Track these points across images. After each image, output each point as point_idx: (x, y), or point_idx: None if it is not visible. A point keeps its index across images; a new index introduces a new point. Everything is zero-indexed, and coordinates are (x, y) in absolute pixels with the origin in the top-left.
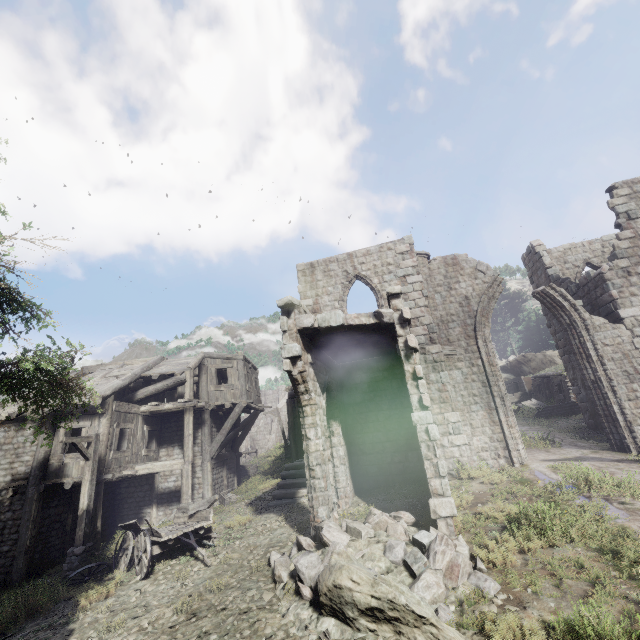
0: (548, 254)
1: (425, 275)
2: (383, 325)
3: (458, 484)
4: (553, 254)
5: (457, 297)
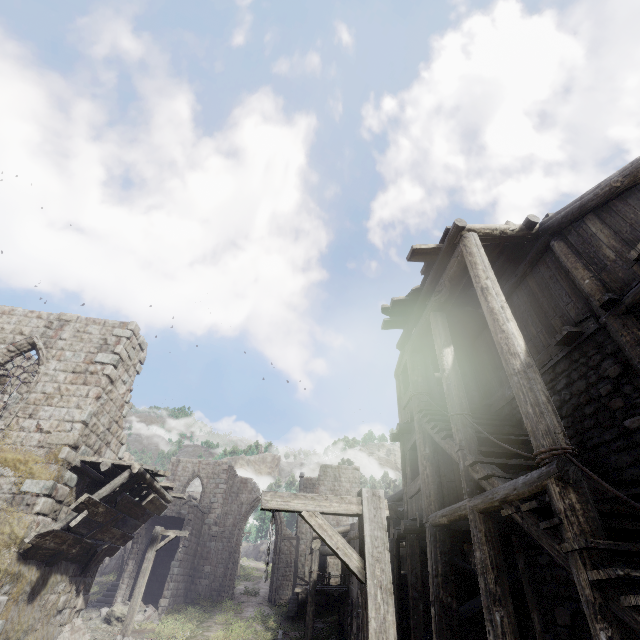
0: (310, 480)
1: (229, 485)
2: (182, 518)
3: (190, 604)
4: (312, 481)
5: (239, 501)
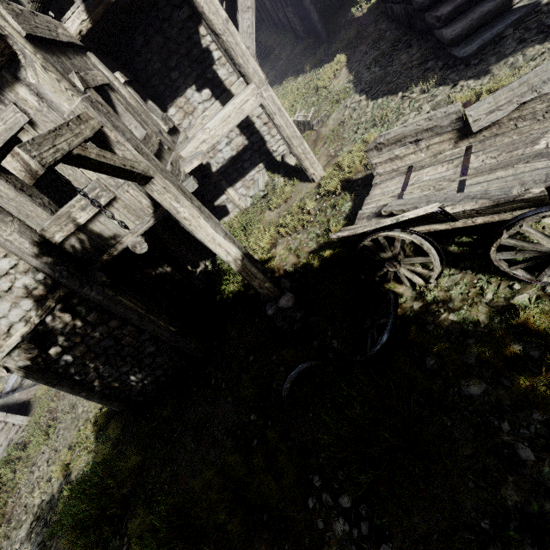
0: None
1: None
2: None
3: None
4: None
5: None
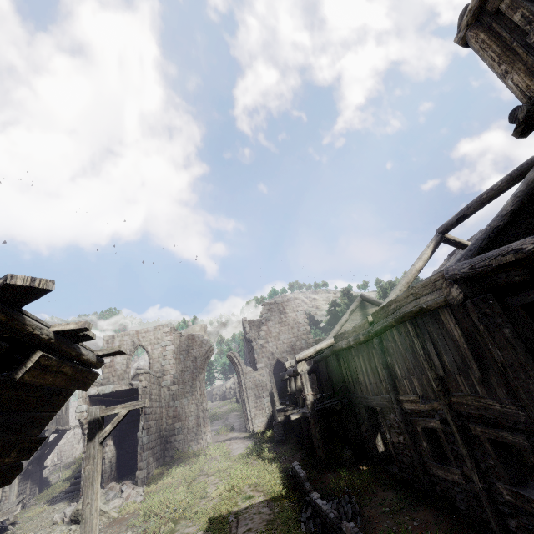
0: (253, 323)
1: (177, 345)
2: (134, 388)
3: (170, 462)
4: (255, 323)
5: (191, 357)
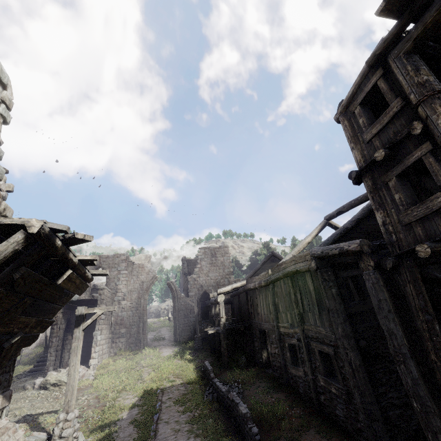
0: (190, 260)
1: (129, 270)
2: (94, 299)
3: (114, 357)
4: (192, 261)
5: (139, 281)
